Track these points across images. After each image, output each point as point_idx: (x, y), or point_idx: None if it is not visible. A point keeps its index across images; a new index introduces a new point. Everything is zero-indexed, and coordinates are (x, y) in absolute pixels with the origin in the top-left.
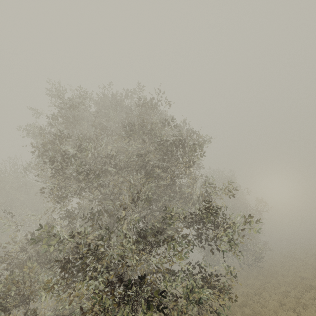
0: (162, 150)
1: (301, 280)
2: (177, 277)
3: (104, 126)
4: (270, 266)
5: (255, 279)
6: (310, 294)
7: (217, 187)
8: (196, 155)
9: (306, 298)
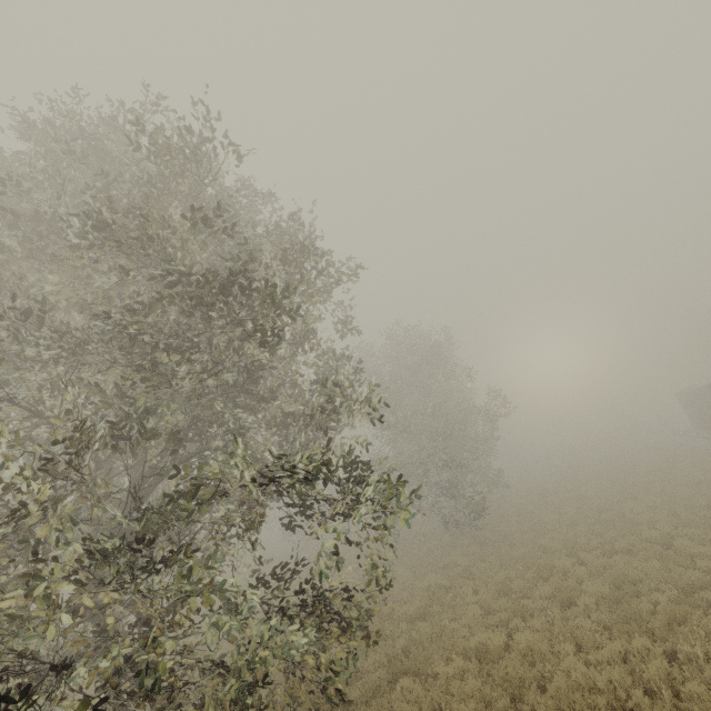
0: (195, 298)
1: (541, 554)
2: (243, 604)
3: (35, 216)
4: (497, 523)
5: (462, 552)
6: (545, 588)
7: (410, 367)
8: (278, 316)
9: (536, 597)
